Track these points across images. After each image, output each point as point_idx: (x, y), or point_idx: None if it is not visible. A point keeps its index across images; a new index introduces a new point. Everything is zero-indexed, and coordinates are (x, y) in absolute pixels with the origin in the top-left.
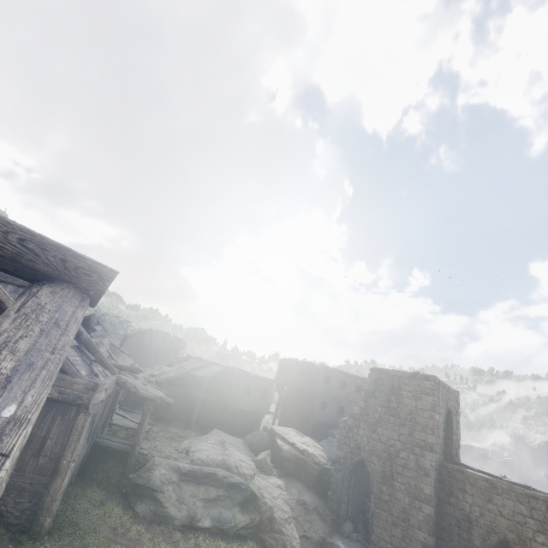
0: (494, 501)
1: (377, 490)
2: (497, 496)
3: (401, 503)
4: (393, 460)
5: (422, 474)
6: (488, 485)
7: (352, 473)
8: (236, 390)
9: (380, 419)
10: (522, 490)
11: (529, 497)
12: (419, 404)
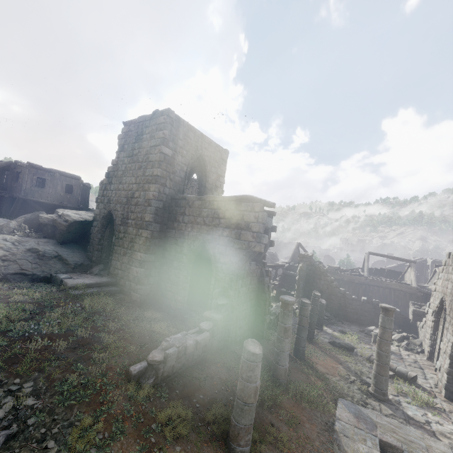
0: (202, 214)
1: (117, 232)
2: (205, 209)
3: (130, 236)
4: (130, 202)
5: (147, 206)
6: (200, 203)
7: (106, 226)
8: (21, 181)
9: (126, 169)
10: (222, 197)
11: (226, 201)
12: (152, 142)
